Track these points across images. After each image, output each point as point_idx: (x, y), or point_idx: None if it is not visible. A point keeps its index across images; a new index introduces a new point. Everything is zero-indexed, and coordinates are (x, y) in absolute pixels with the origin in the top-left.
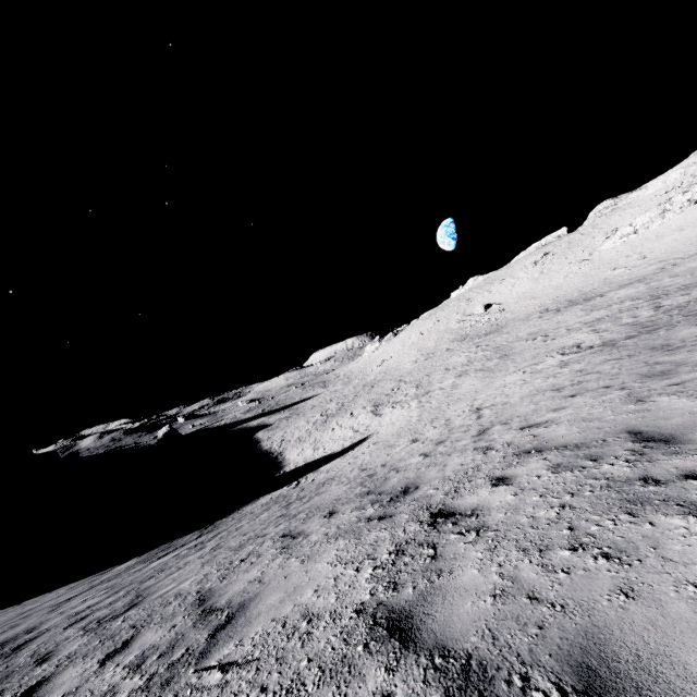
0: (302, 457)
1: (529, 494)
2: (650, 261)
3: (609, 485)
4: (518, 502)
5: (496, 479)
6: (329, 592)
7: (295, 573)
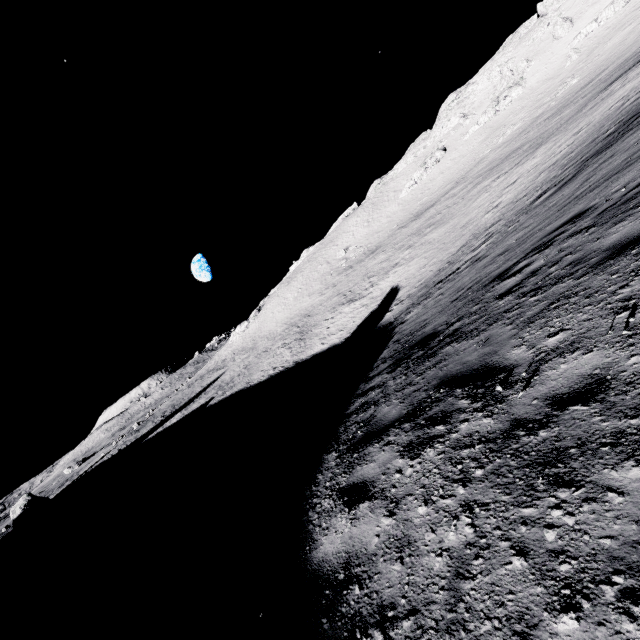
0: (338, 337)
1: None
2: (441, 187)
3: None
4: None
5: None
6: None
7: None
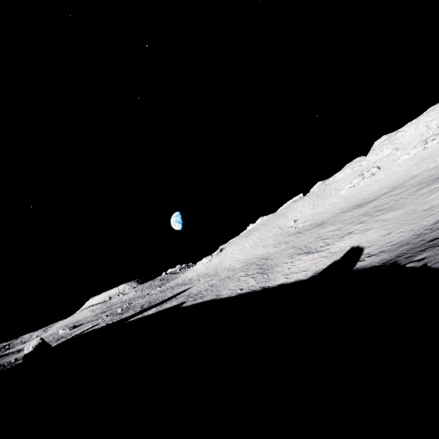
0: (303, 275)
1: None
2: (378, 190)
3: None
4: None
5: None
6: None
7: None
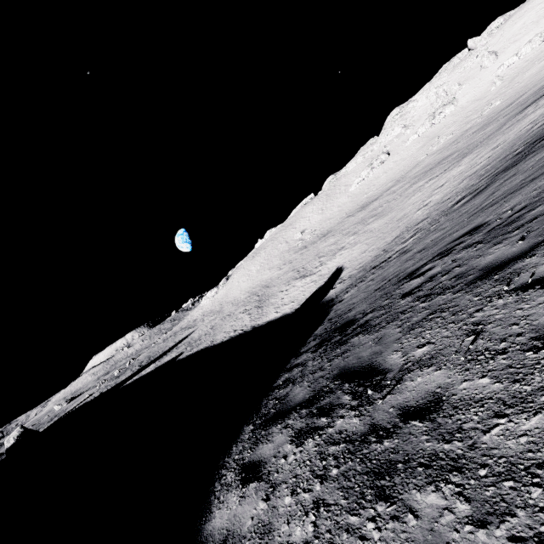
0: (289, 307)
1: None
2: (384, 184)
3: None
4: None
5: None
6: None
7: None
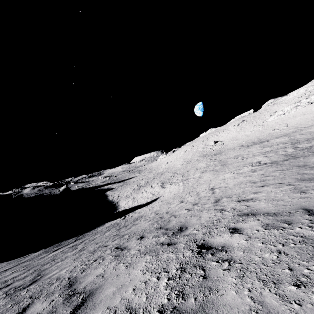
0: (127, 205)
1: (255, 241)
2: (290, 127)
3: (304, 241)
4: (250, 245)
5: (231, 229)
6: (142, 292)
7: (122, 274)
